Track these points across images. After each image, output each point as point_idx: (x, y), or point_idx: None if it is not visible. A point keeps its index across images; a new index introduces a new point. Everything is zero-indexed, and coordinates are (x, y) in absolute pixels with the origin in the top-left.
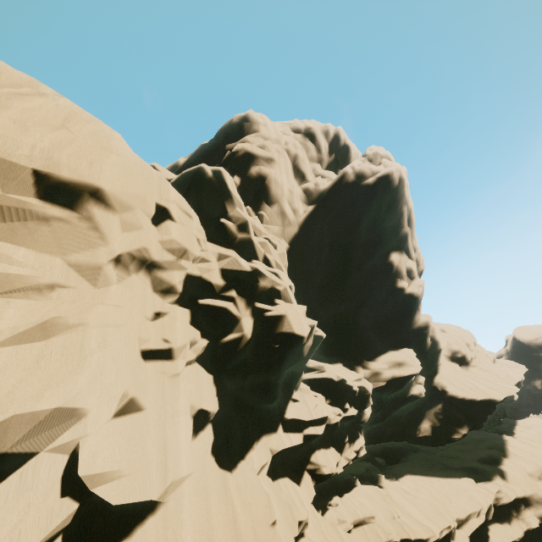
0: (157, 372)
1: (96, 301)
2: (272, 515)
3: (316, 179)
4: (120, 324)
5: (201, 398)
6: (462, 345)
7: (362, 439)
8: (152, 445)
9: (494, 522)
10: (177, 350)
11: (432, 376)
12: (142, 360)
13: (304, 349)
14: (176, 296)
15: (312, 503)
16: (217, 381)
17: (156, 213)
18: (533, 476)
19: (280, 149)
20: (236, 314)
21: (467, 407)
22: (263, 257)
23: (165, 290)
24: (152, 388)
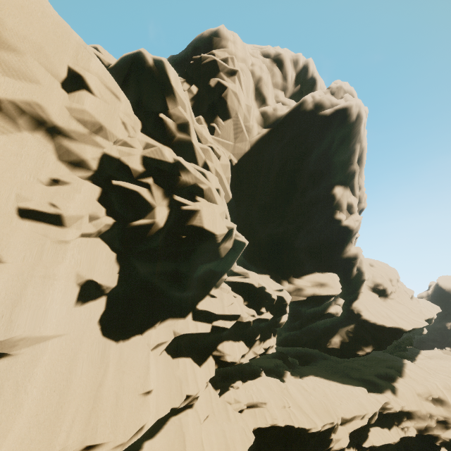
0: (38, 233)
1: None
2: (145, 385)
3: (276, 104)
4: None
5: (93, 270)
6: (386, 280)
7: (274, 340)
8: None
9: (376, 425)
10: (69, 218)
11: (352, 301)
12: (17, 217)
13: (220, 249)
14: (89, 173)
15: (212, 382)
16: (122, 260)
17: (68, 79)
18: (421, 396)
19: (245, 68)
20: (150, 201)
21: (376, 331)
22: (203, 163)
23: (75, 163)
24: (18, 244)
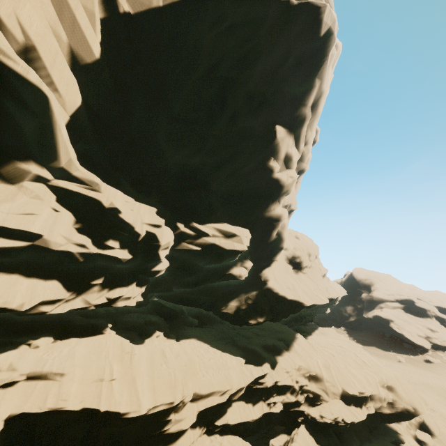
0: None
1: None
2: None
3: None
4: None
5: None
6: (305, 254)
7: (136, 291)
8: None
9: (241, 399)
10: None
11: (263, 267)
12: None
13: None
14: None
15: None
16: None
17: None
18: (299, 372)
19: None
20: None
21: (277, 302)
22: None
23: None
24: None
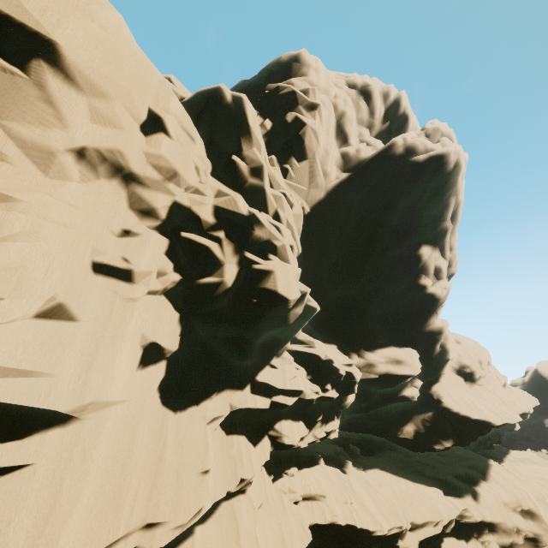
0: (109, 289)
1: (41, 190)
2: (204, 464)
3: (359, 144)
4: (70, 225)
5: (158, 331)
6: (474, 361)
7: (337, 423)
8: (74, 357)
9: (451, 535)
10: (139, 274)
11: (431, 383)
12: (92, 271)
13: (290, 315)
14: (157, 222)
15: (266, 467)
16: (184, 321)
17: (147, 121)
18: (507, 506)
19: (327, 101)
20: (220, 257)
21: (459, 423)
22: (274, 212)
23: (144, 211)
24: (93, 302)
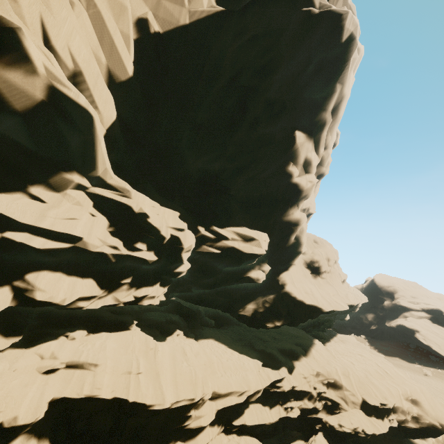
0: None
1: None
2: None
3: None
4: None
5: None
6: (323, 258)
7: (160, 291)
8: None
9: (258, 402)
10: None
11: (281, 271)
12: None
13: None
14: None
15: (2, 325)
16: None
17: None
18: (317, 378)
19: None
20: None
21: (294, 306)
22: None
23: None
24: None
